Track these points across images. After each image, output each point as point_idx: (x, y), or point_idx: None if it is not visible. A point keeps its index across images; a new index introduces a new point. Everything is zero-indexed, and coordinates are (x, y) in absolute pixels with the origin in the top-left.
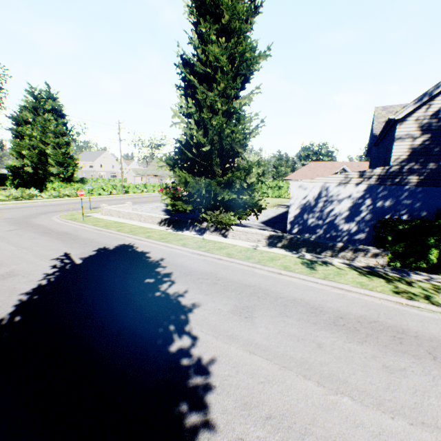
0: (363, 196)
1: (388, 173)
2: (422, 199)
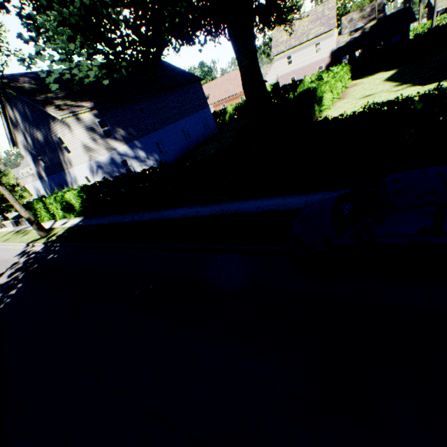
0: (43, 186)
1: (38, 173)
2: (53, 182)
